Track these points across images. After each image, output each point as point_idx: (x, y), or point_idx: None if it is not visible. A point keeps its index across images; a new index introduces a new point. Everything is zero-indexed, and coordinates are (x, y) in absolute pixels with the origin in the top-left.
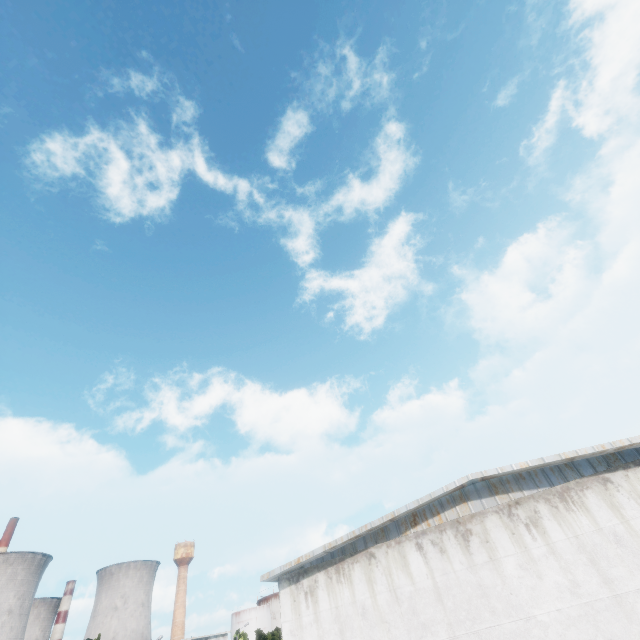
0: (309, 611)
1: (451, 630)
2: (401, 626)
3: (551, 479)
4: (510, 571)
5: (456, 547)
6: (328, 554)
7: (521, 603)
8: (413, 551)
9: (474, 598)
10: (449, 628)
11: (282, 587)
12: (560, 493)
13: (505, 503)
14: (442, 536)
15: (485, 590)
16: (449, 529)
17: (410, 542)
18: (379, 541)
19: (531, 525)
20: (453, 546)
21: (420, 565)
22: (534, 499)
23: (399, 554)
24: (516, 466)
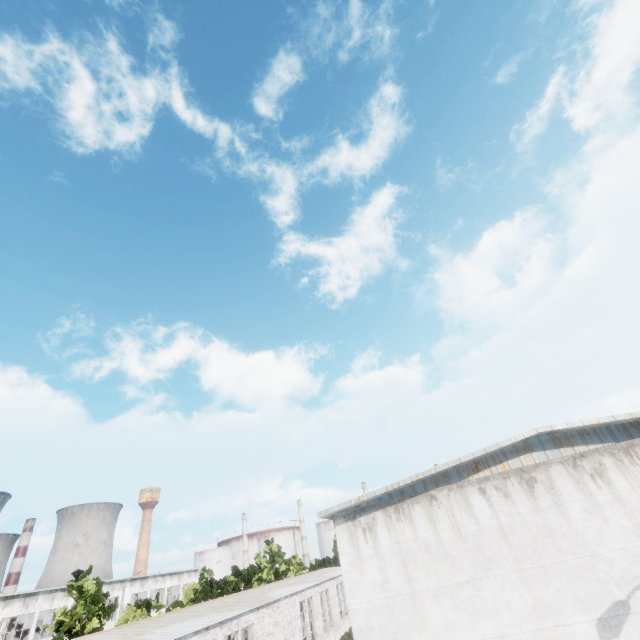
0: (368, 545)
1: (517, 564)
2: (466, 560)
3: (616, 436)
4: (575, 515)
5: (521, 492)
6: (386, 495)
7: (587, 542)
8: (476, 495)
9: (540, 537)
10: (515, 562)
11: (337, 523)
12: (625, 448)
13: (570, 455)
14: (506, 482)
15: (551, 530)
16: (513, 476)
17: (473, 487)
18: (440, 485)
19: (596, 475)
20: (517, 491)
21: (484, 507)
22: (599, 453)
23: (461, 497)
24: (586, 422)
